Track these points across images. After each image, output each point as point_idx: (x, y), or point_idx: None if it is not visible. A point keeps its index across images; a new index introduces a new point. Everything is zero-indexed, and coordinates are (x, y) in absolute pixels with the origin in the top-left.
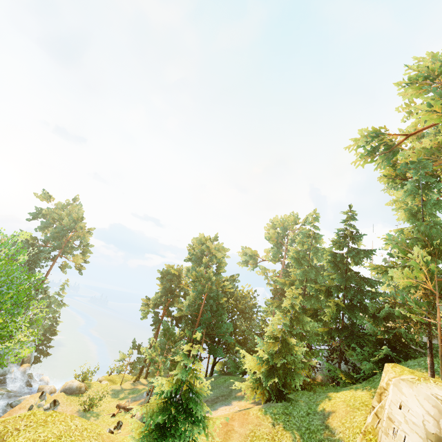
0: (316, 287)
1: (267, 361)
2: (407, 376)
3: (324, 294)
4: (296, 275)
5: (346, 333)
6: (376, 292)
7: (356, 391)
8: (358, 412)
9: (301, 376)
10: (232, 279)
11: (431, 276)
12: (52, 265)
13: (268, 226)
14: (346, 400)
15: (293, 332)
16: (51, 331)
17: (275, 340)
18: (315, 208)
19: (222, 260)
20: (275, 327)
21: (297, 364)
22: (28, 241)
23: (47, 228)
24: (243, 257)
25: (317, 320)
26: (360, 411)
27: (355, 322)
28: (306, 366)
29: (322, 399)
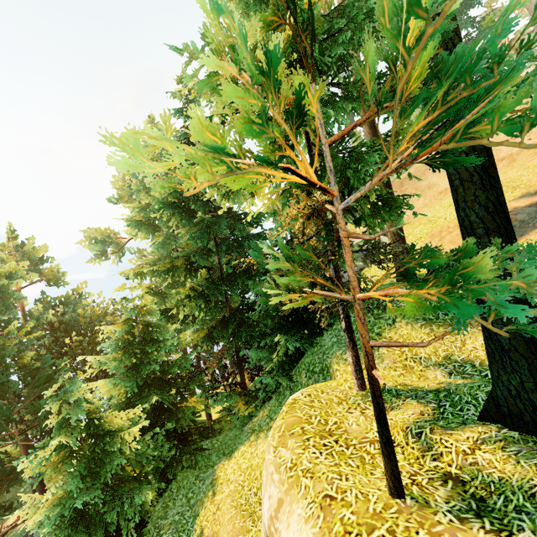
0: (162, 268)
1: (63, 504)
2: (304, 532)
3: (185, 272)
4: (156, 251)
5: (234, 327)
6: (258, 234)
7: (257, 441)
8: (252, 531)
9: (139, 501)
10: (69, 297)
11: (321, 158)
12: None
13: (116, 180)
14: (237, 488)
15: (143, 374)
16: None
17: (65, 450)
18: (151, 115)
19: (19, 276)
20: (51, 424)
21: (142, 456)
22: None
23: None
24: (88, 248)
25: (193, 320)
26: (255, 524)
27: (242, 302)
28: (190, 412)
29: (204, 495)
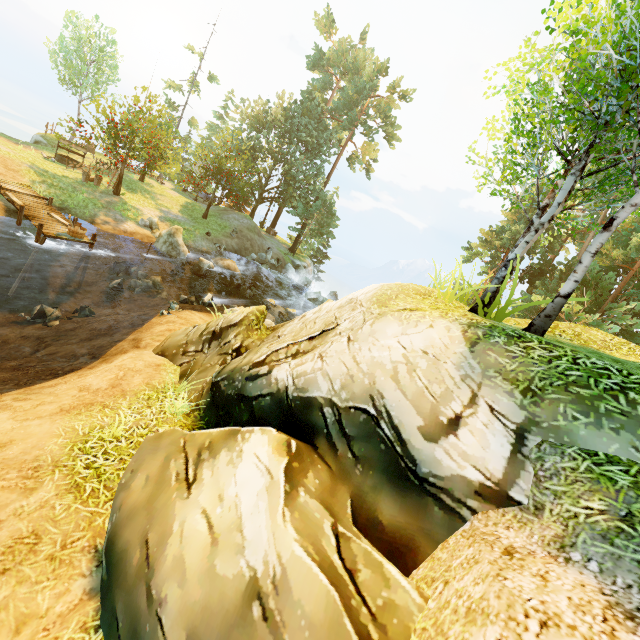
0: None
1: None
2: None
3: None
4: None
5: None
6: None
7: None
8: None
9: None
10: None
11: None
12: (339, 154)
13: None
14: None
15: None
16: (322, 253)
17: None
18: None
19: None
20: None
21: None
22: (318, 104)
23: (324, 91)
24: None
25: None
26: None
27: None
28: None
29: None
